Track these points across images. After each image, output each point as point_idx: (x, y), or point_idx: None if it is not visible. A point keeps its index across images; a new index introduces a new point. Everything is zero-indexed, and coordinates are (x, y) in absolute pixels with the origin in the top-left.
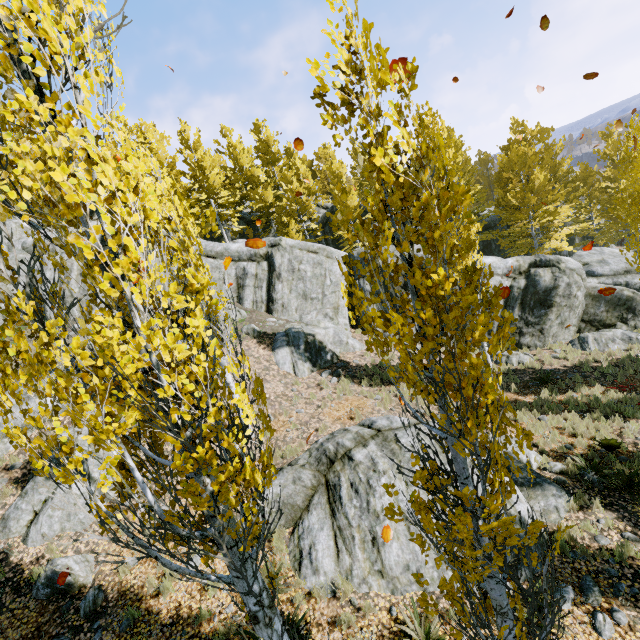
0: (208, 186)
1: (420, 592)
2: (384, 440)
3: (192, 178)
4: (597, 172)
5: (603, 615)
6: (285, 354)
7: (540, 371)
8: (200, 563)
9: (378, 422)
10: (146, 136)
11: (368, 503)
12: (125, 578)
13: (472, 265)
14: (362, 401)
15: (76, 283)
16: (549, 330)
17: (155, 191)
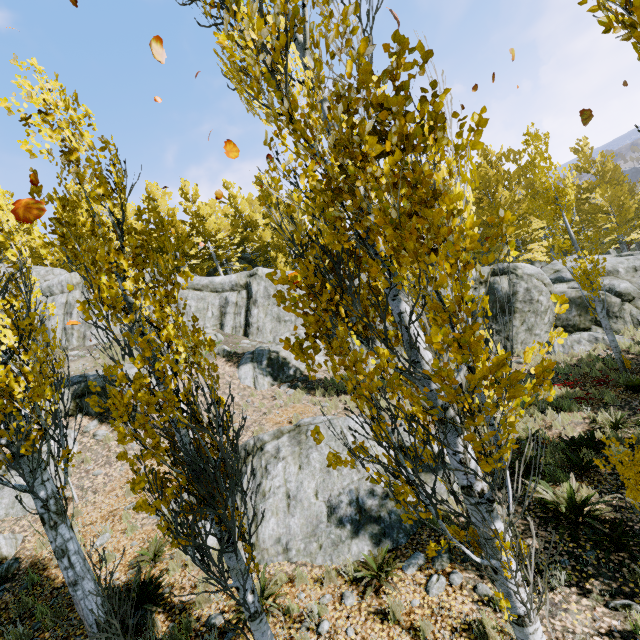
0: (204, 231)
1: (284, 562)
2: (298, 433)
3: (191, 225)
4: (576, 185)
5: (438, 576)
6: (248, 370)
7: None
8: (106, 541)
9: (303, 420)
10: (150, 193)
11: (260, 485)
12: (41, 552)
13: (161, 221)
14: (308, 408)
15: (77, 317)
16: (516, 337)
17: (2, 202)
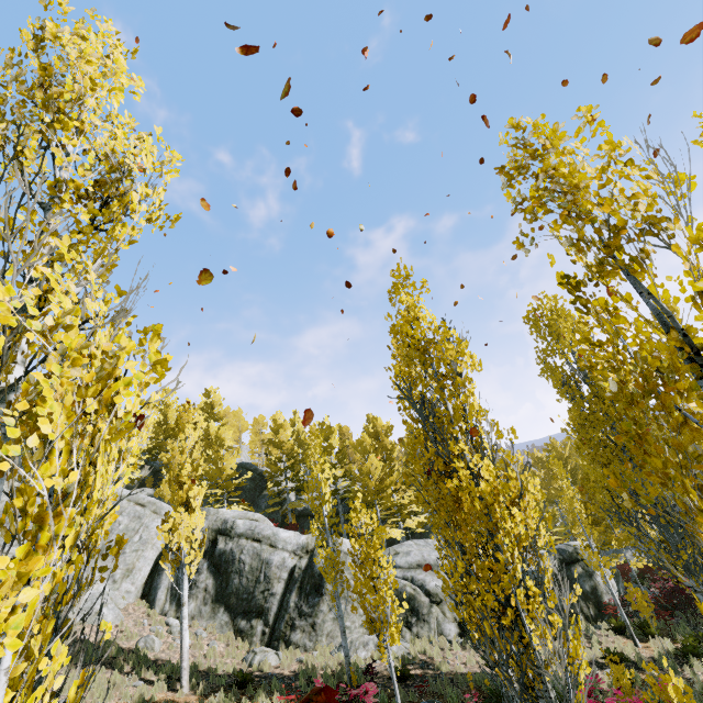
0: None
1: None
2: None
3: None
4: None
5: None
6: None
7: (262, 674)
8: None
9: None
10: None
11: None
12: None
13: None
14: None
15: None
16: (323, 626)
17: None
